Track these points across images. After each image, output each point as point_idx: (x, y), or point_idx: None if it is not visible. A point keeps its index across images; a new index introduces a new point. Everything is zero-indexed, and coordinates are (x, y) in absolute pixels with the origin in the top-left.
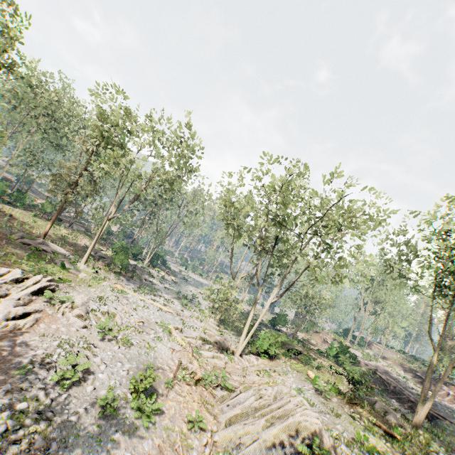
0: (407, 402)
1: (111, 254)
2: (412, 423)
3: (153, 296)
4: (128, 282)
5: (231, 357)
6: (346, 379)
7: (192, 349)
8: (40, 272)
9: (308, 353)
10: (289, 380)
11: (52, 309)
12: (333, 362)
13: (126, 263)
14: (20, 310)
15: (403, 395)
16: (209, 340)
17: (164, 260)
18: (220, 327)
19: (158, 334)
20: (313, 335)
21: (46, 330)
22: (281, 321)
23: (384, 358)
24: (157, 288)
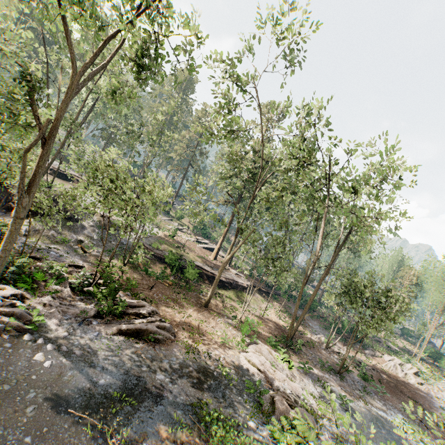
0: None
1: (423, 358)
2: None
3: None
4: None
5: None
6: None
7: None
8: (407, 362)
9: None
10: None
11: (428, 386)
12: None
13: None
14: (418, 380)
15: None
16: None
17: None
18: None
19: None
20: None
21: (435, 395)
22: None
23: None
24: None
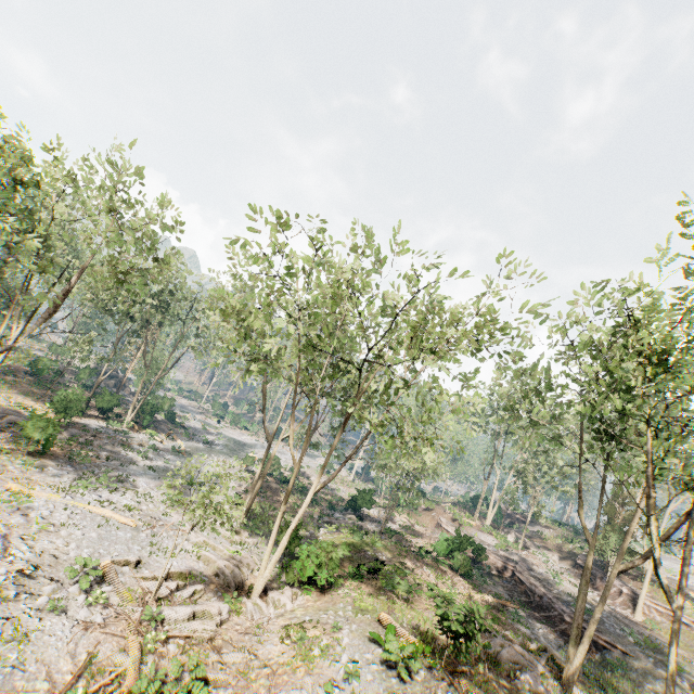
0: (560, 622)
1: (49, 414)
2: (562, 679)
3: (109, 491)
4: (56, 471)
5: (238, 605)
6: (442, 628)
7: (143, 609)
8: None
9: (400, 561)
10: (340, 643)
11: None
12: (446, 567)
13: (53, 434)
14: None
15: (554, 611)
16: (204, 571)
17: (171, 412)
18: (242, 535)
19: (65, 590)
20: (422, 516)
21: None
22: (365, 502)
23: (531, 539)
24: (129, 473)
